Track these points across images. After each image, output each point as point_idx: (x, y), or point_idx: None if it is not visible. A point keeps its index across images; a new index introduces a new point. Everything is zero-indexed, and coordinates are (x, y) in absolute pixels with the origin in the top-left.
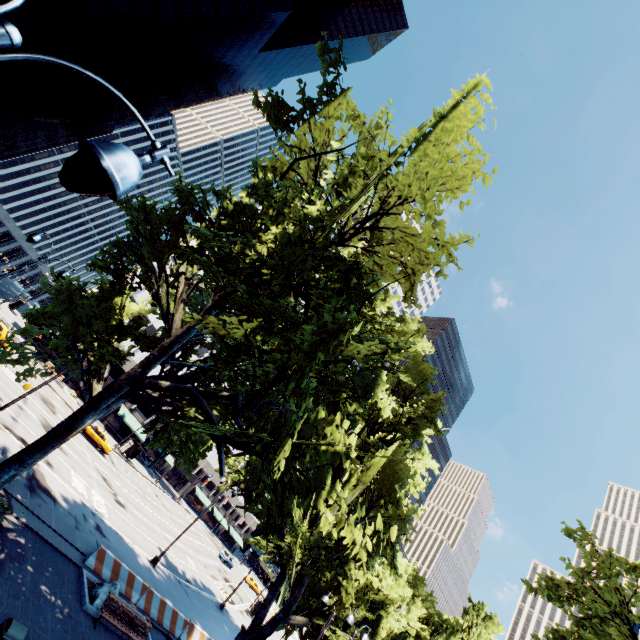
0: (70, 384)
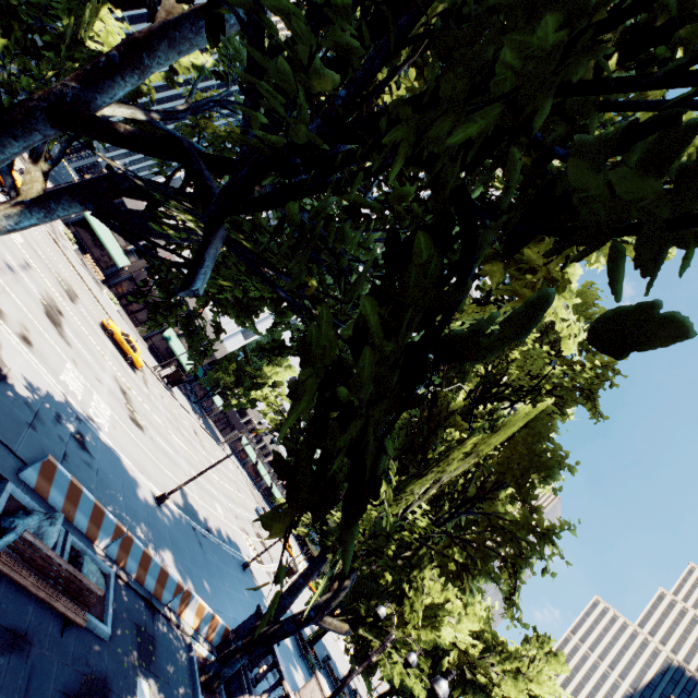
0: (113, 290)
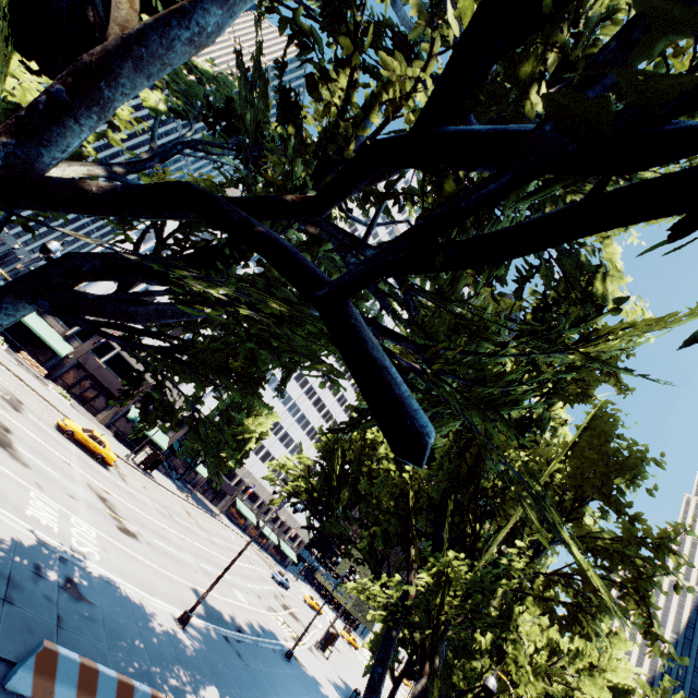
0: (60, 383)
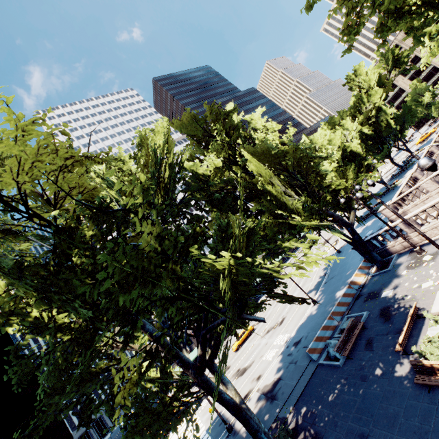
0: None
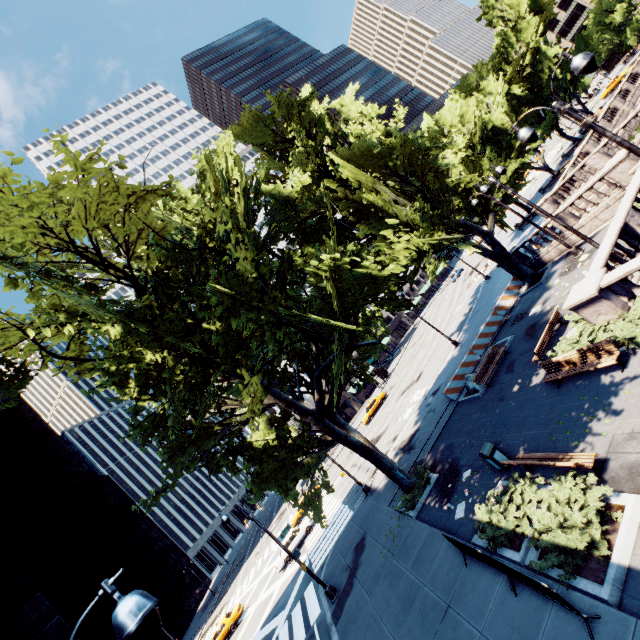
0: None
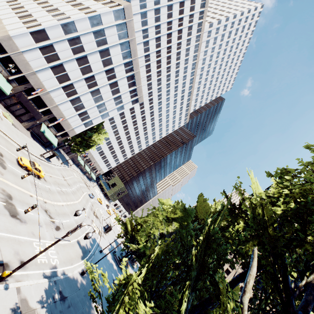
0: (2, 103)
